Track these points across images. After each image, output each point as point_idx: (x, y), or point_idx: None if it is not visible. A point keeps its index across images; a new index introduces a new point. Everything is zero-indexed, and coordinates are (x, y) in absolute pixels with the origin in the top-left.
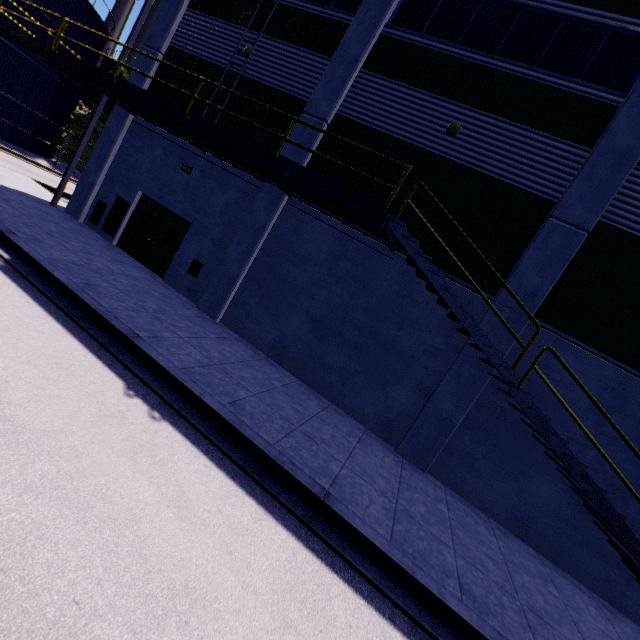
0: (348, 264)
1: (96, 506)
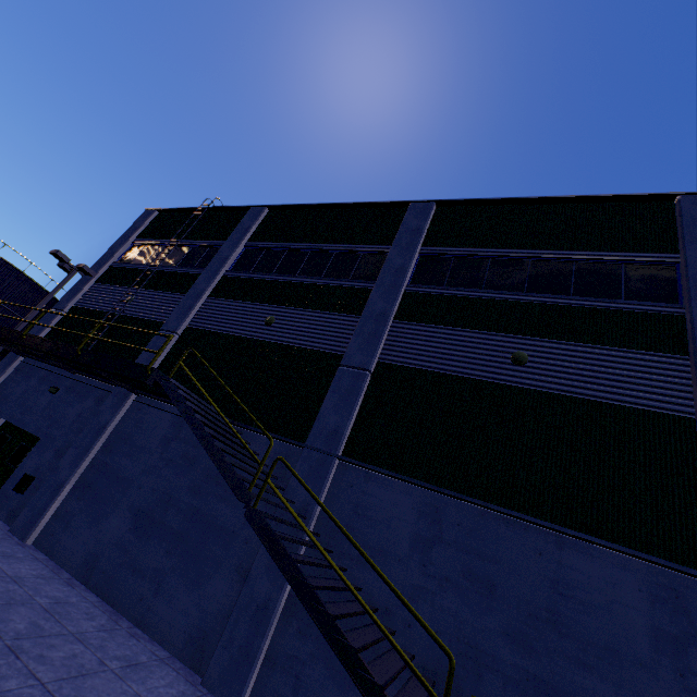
0: (180, 444)
1: None
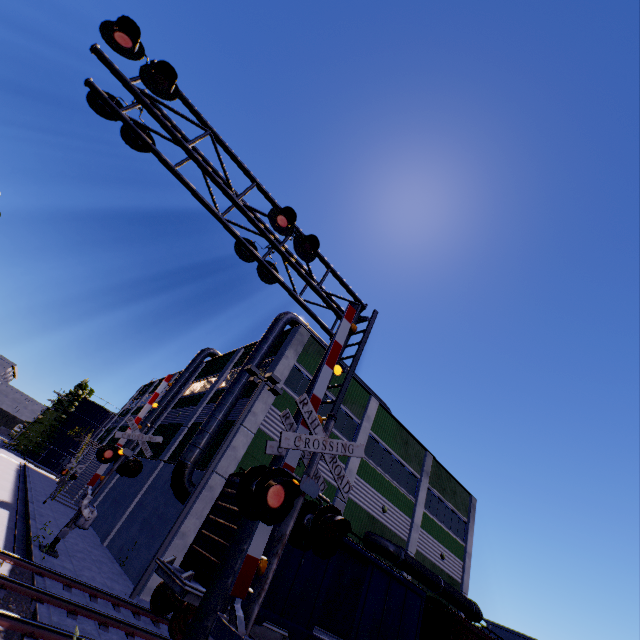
0: None
1: None
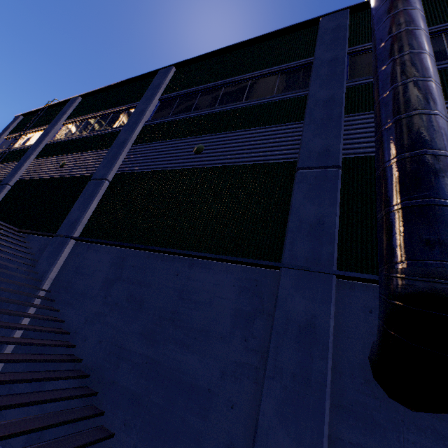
0: None
1: None
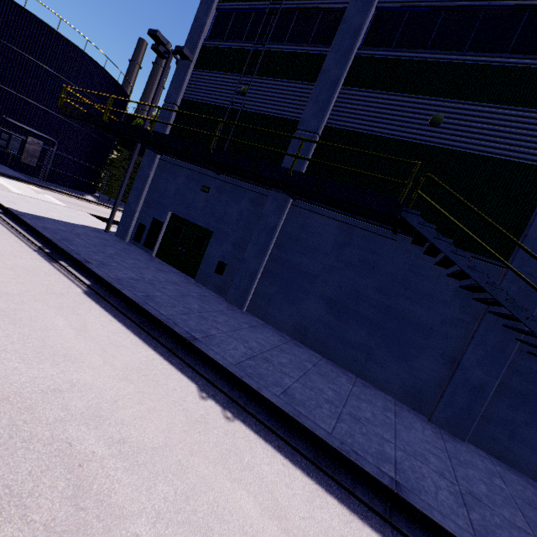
0: (354, 250)
1: (214, 528)
